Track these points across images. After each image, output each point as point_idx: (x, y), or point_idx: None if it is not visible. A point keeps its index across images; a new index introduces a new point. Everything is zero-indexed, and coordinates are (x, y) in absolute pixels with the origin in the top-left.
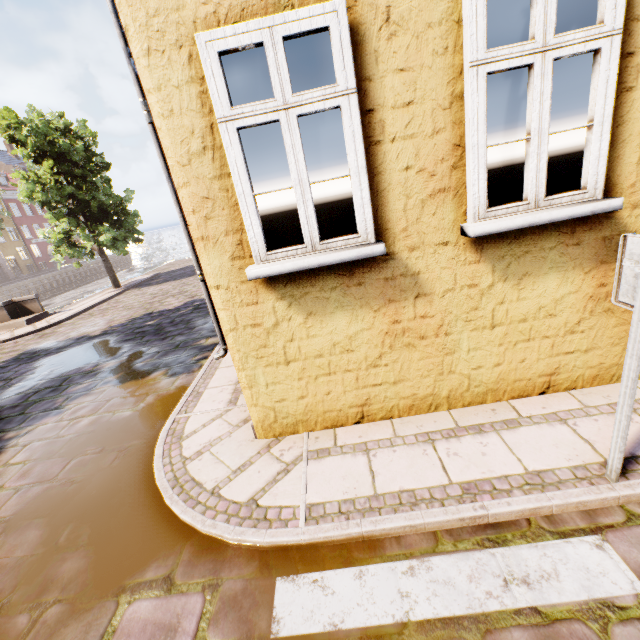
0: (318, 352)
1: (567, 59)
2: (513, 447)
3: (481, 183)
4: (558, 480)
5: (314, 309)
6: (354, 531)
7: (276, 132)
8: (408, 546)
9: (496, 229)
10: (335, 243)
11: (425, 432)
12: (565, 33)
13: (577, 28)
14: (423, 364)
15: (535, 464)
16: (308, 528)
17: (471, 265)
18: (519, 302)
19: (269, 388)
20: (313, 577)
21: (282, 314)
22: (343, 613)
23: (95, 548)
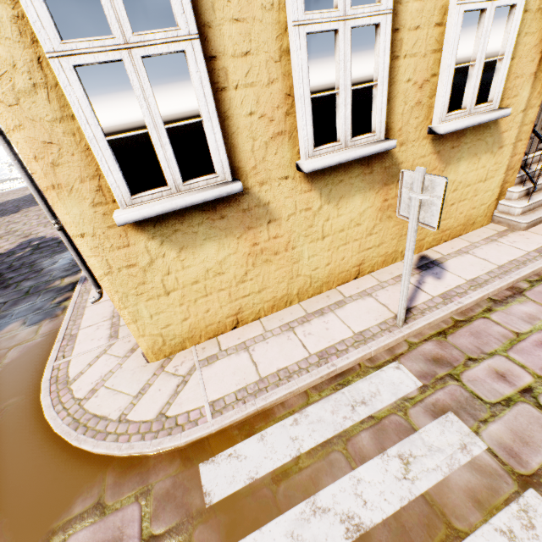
0: (194, 279)
1: (359, 28)
2: (344, 319)
3: (308, 128)
4: (372, 334)
5: (185, 243)
6: (251, 410)
7: (120, 72)
8: (290, 406)
9: (322, 165)
10: (197, 183)
11: (286, 323)
12: (358, 6)
13: (364, 3)
14: (279, 273)
15: (358, 327)
16: (216, 420)
17: (306, 193)
18: (339, 218)
19: (154, 318)
20: (228, 453)
21: (156, 252)
22: (256, 468)
23: (3, 512)
